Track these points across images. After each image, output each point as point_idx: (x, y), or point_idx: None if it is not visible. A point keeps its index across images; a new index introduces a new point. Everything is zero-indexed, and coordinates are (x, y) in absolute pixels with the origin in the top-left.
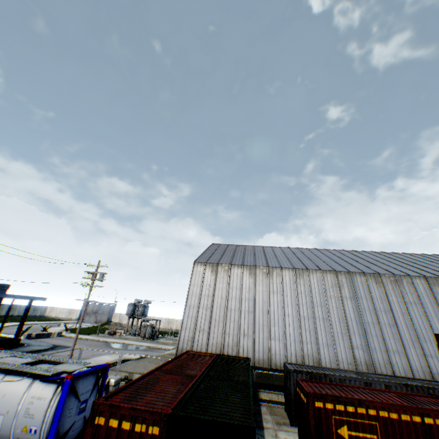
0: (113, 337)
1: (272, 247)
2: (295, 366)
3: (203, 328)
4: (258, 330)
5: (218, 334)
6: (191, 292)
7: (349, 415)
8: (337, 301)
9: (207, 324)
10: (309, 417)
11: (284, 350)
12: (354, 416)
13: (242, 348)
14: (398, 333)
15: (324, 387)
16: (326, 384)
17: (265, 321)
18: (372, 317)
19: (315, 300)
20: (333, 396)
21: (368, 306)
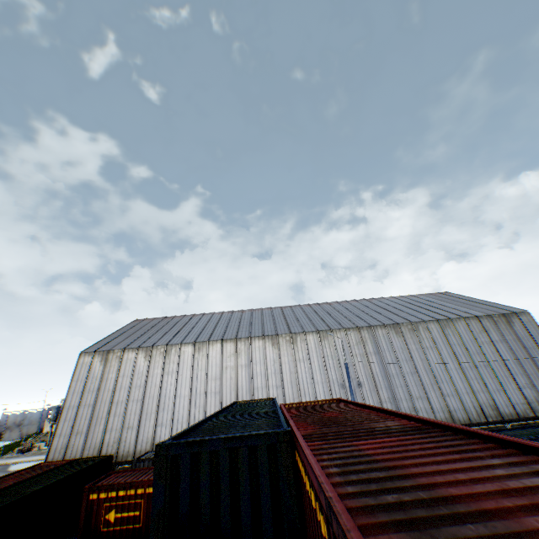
0: (24, 455)
1: (203, 315)
2: (152, 453)
3: (82, 429)
4: (144, 419)
5: (98, 433)
6: (72, 390)
7: (120, 499)
8: (232, 371)
9: (87, 424)
10: (82, 510)
11: (169, 435)
12: (125, 499)
13: (124, 443)
14: (283, 393)
15: (127, 475)
16: (137, 470)
17: (154, 407)
18: (262, 381)
19: (210, 374)
20: (108, 485)
21: (260, 371)
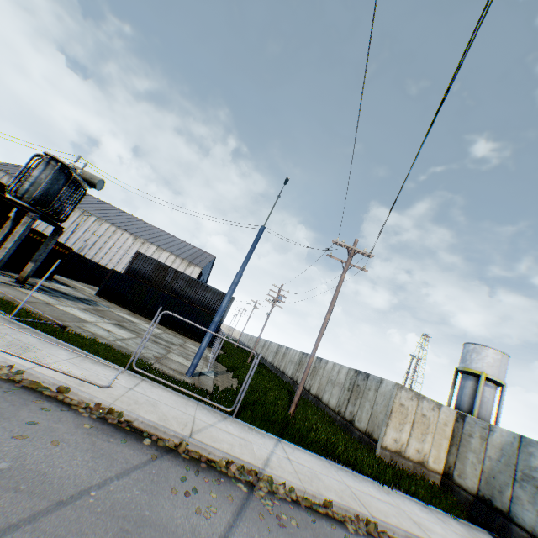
0: None
1: None
2: None
3: None
4: None
5: None
6: None
7: None
8: None
9: None
10: None
11: None
12: None
13: None
14: None
15: None
16: None
17: None
18: None
19: None
20: None
21: None
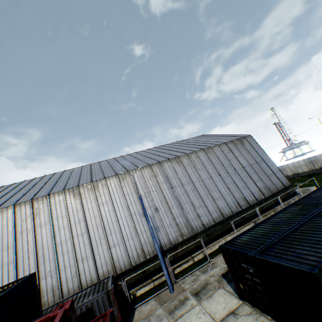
0: None
1: (12, 185)
2: None
3: None
4: None
5: None
6: None
7: None
8: (29, 234)
9: None
10: None
11: None
12: None
13: None
14: (89, 238)
15: None
16: None
17: None
18: (66, 234)
19: (0, 245)
20: None
21: (63, 225)
